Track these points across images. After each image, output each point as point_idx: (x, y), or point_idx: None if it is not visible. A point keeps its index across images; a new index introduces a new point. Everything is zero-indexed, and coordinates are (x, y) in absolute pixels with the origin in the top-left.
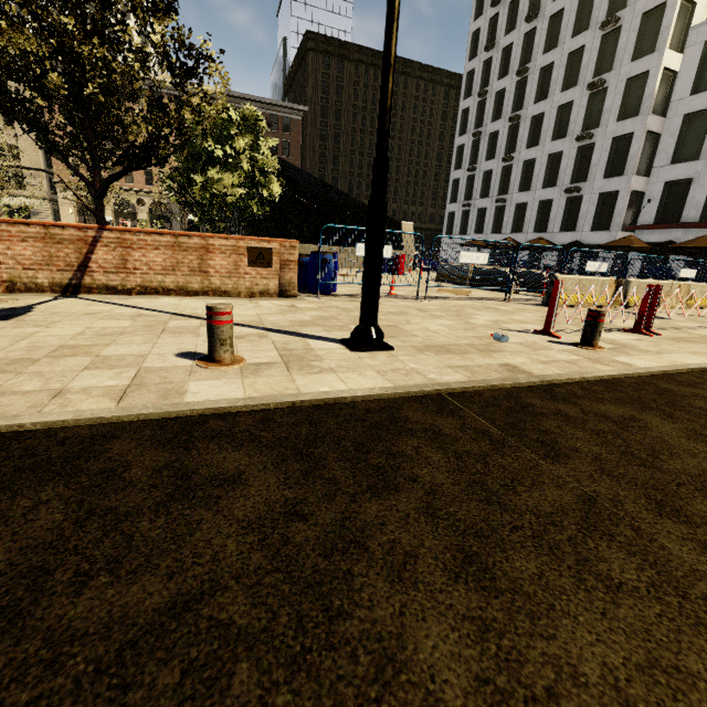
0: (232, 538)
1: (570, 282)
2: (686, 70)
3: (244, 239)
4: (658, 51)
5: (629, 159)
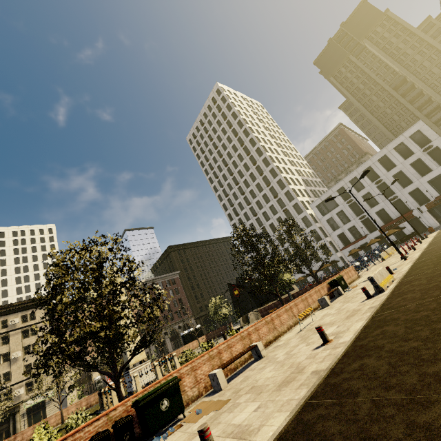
0: (439, 247)
1: (382, 254)
2: (316, 212)
3: (348, 268)
4: (304, 211)
5: (320, 235)
